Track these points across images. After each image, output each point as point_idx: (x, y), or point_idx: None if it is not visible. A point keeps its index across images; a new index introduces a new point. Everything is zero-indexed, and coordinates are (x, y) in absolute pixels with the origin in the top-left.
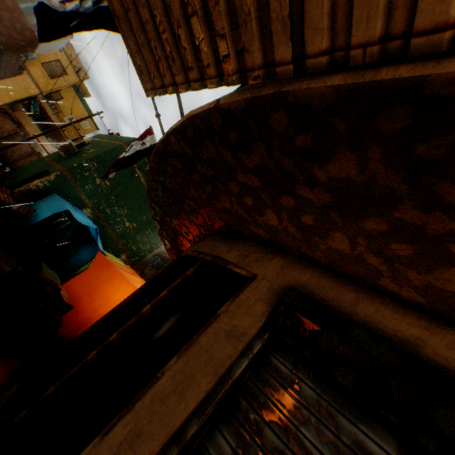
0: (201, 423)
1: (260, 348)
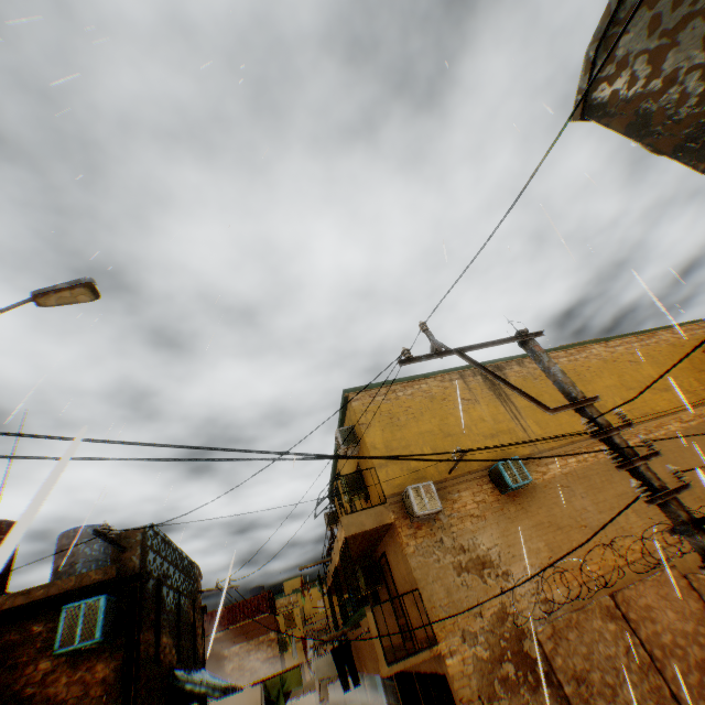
0: (388, 699)
1: (383, 681)
